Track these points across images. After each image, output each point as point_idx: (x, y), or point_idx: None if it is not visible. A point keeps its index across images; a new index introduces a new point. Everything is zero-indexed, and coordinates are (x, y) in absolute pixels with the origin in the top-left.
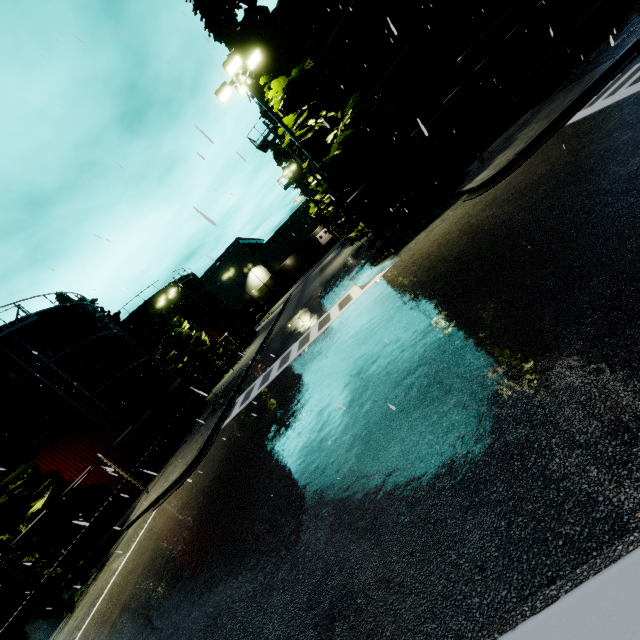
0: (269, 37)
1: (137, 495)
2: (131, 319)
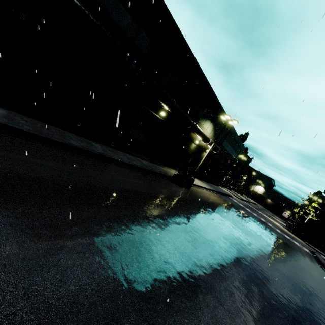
0: None
1: (220, 184)
2: None
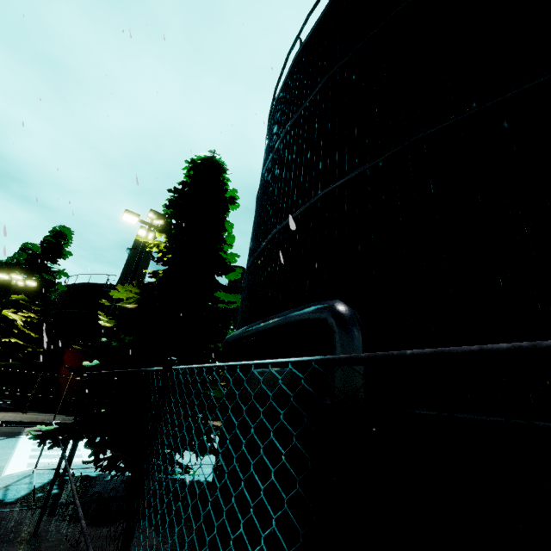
0: (168, 206)
1: (58, 412)
2: None
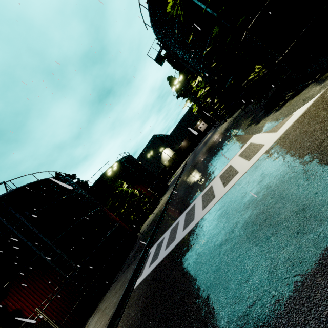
0: None
1: None
2: (96, 184)
